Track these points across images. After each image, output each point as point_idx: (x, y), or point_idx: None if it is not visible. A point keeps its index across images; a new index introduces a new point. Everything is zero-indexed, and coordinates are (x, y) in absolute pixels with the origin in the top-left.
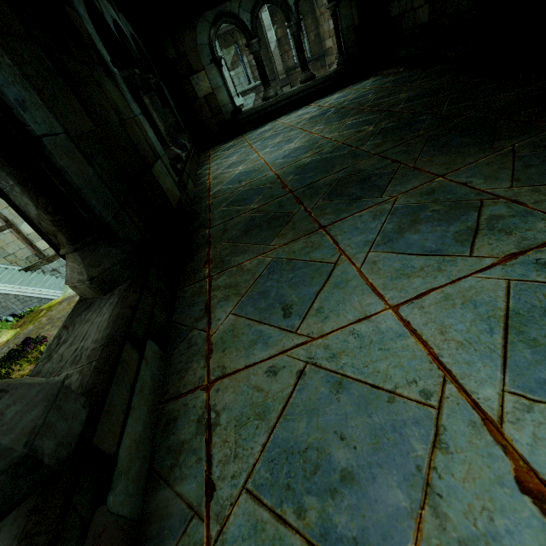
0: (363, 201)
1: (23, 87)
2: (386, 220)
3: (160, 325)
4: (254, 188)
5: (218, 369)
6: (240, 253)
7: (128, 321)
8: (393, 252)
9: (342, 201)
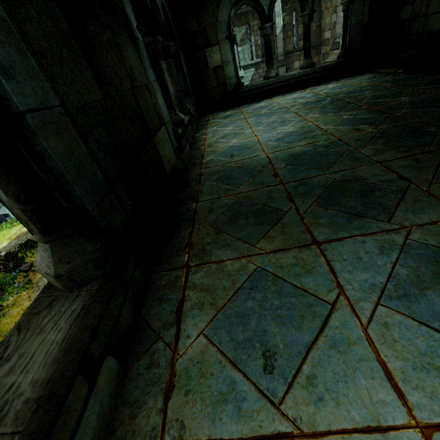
0: (366, 221)
1: (16, 48)
2: (398, 260)
3: (125, 327)
4: (245, 167)
5: (176, 426)
6: (222, 246)
7: (81, 355)
8: (413, 318)
9: (340, 213)
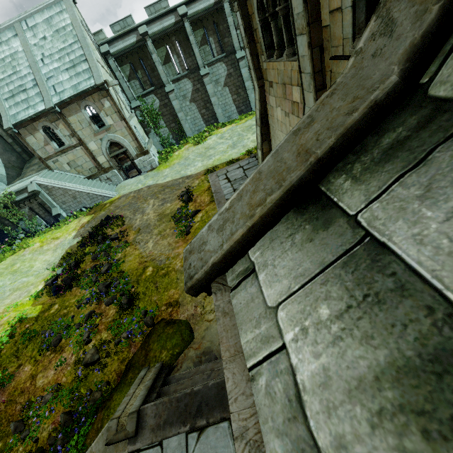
0: None
1: None
2: None
3: None
4: None
5: None
6: None
7: None
8: None
9: None
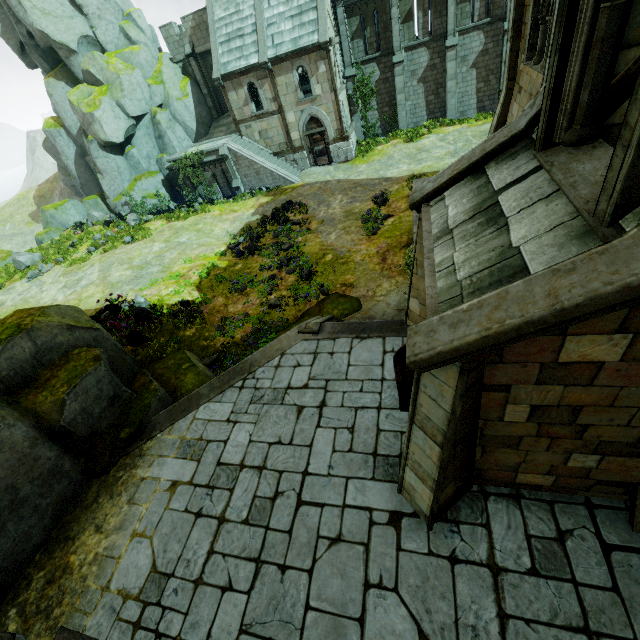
0: None
1: None
2: None
3: None
4: None
5: None
6: None
7: None
8: None
9: None
